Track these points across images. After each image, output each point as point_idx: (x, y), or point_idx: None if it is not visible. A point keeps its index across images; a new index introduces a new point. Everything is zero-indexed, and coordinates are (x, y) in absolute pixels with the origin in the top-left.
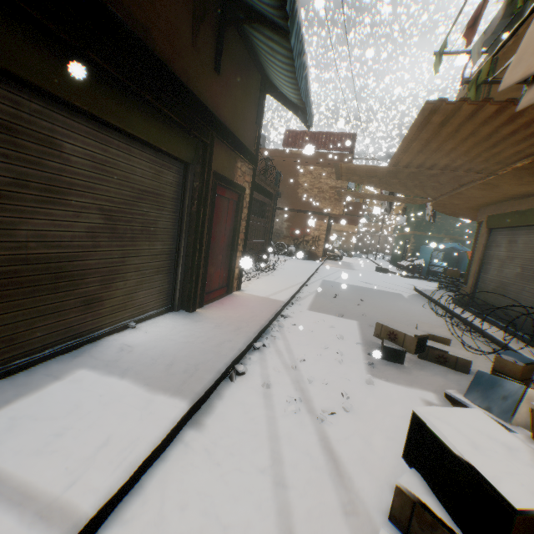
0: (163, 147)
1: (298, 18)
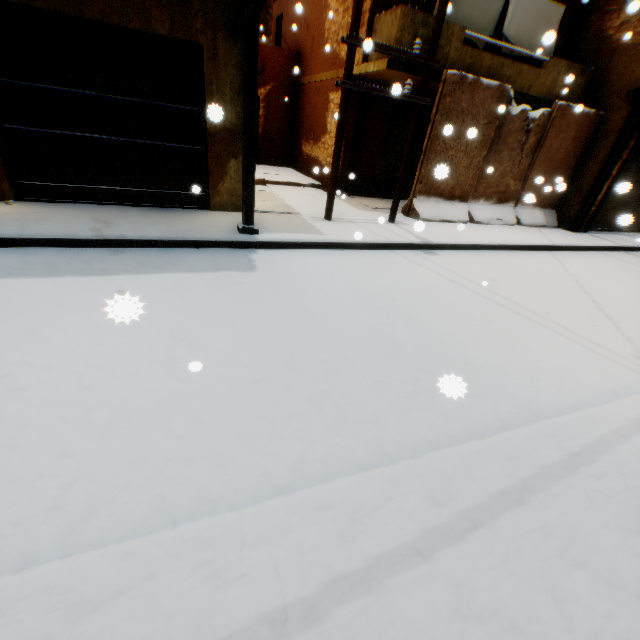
0: None
1: None
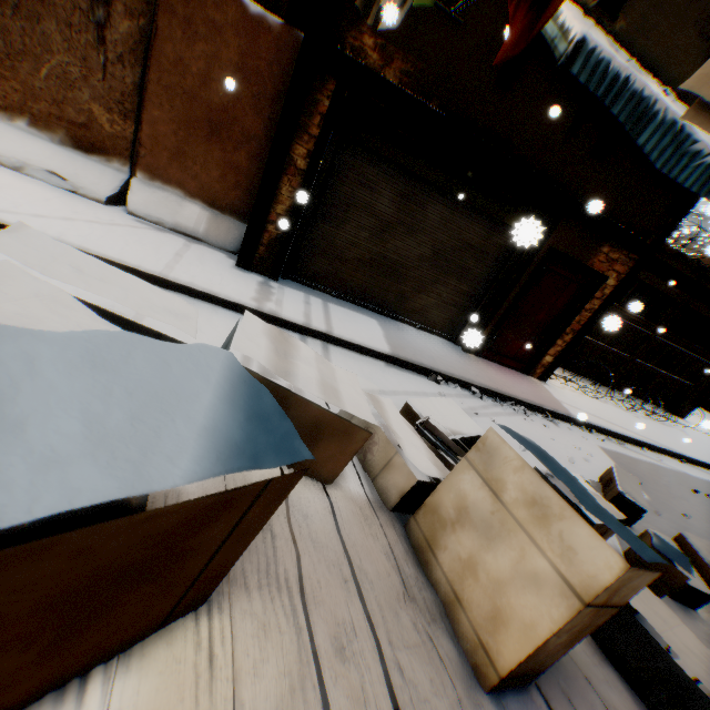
0: (499, 217)
1: (663, 116)
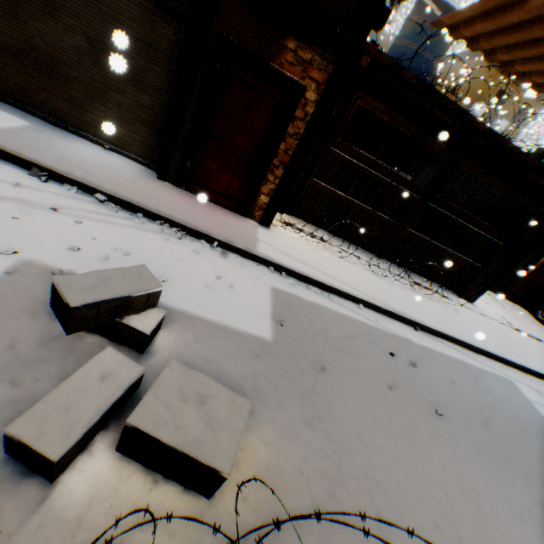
0: None
1: None
